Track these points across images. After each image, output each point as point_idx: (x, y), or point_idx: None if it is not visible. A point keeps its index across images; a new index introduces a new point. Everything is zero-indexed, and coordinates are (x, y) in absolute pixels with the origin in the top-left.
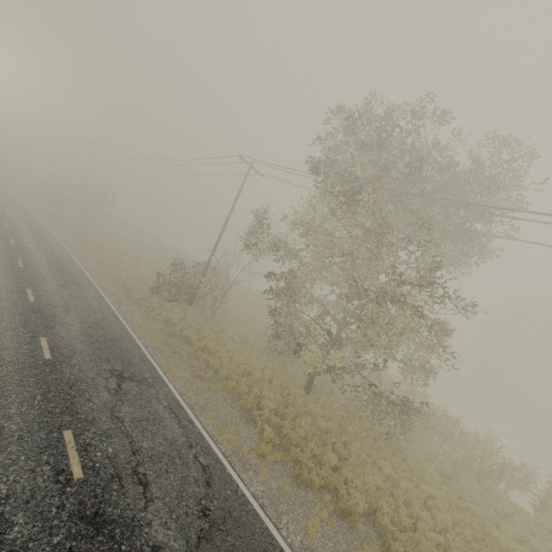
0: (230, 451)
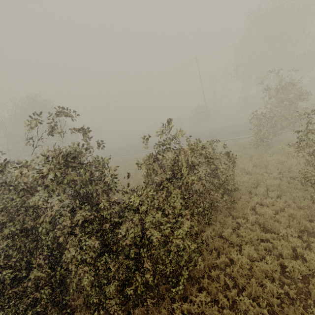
0: None
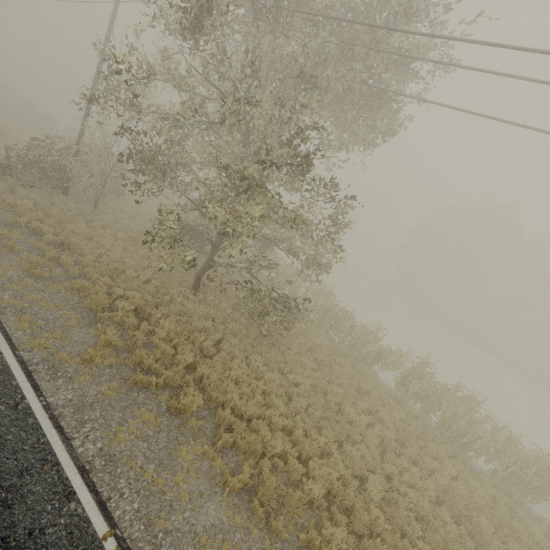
0: (40, 358)
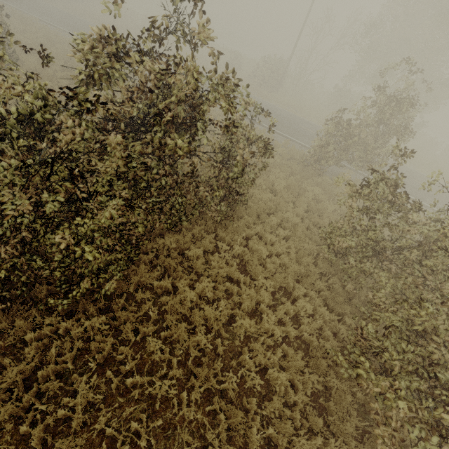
0: None
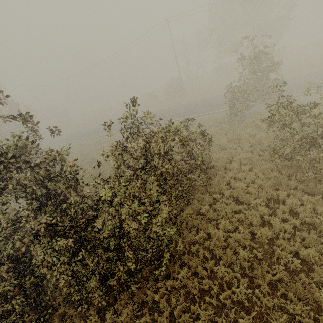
0: None
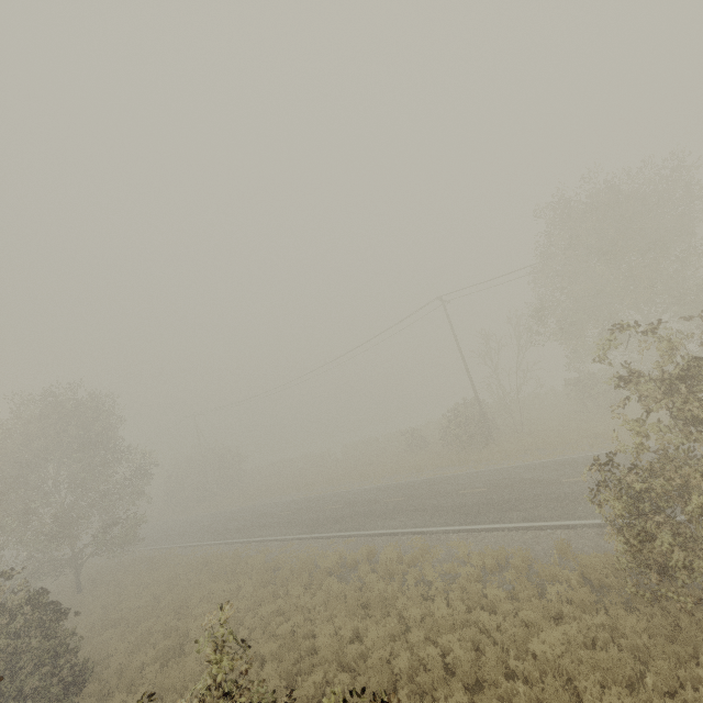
0: None
